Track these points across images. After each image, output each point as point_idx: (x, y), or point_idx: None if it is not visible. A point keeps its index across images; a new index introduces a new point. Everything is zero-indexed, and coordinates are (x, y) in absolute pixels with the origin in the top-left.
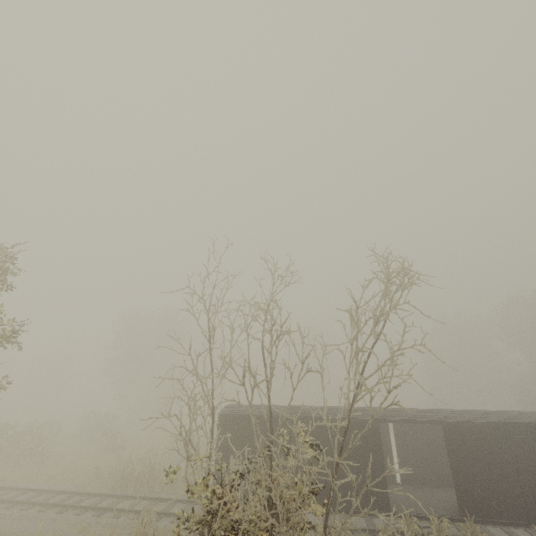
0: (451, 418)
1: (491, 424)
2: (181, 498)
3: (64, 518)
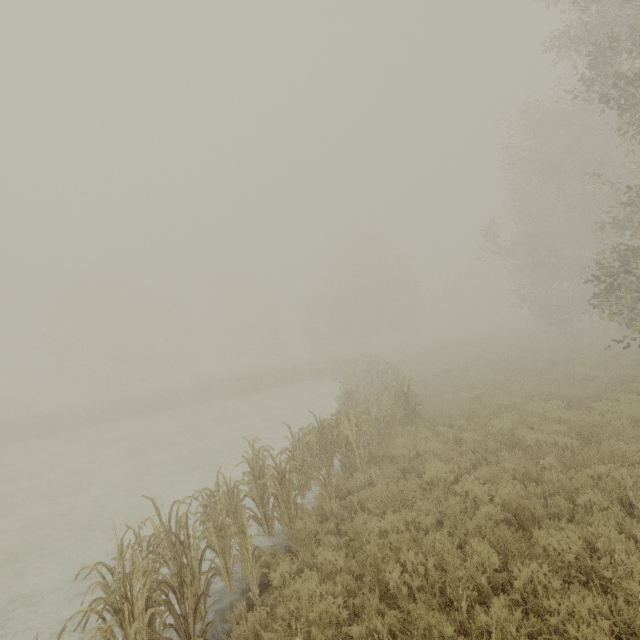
0: None
1: None
2: None
3: None
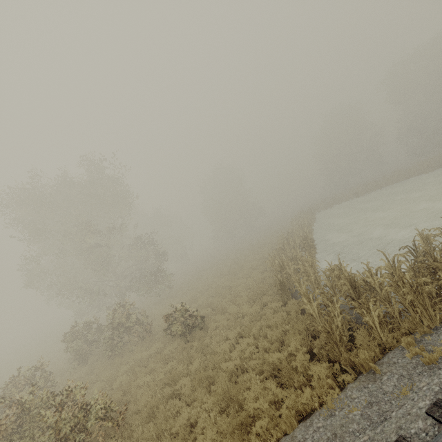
0: None
1: None
2: None
3: None
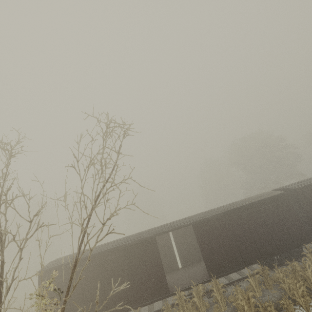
0: (197, 219)
1: (217, 215)
2: None
3: None
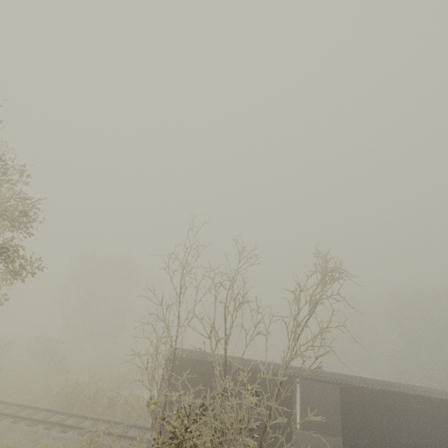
0: (347, 381)
1: (375, 389)
2: (120, 421)
3: (19, 428)
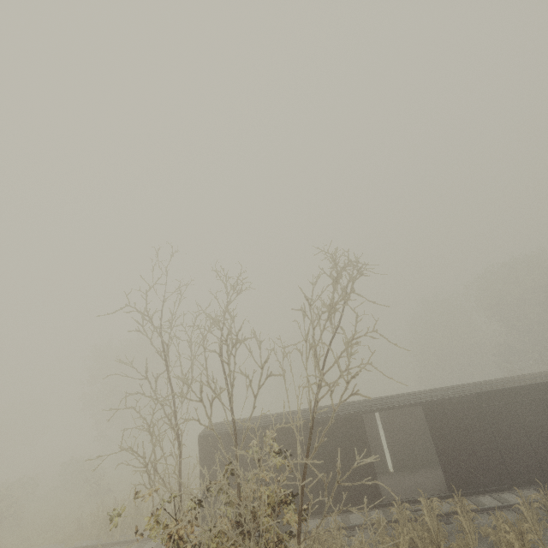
0: (430, 397)
1: (466, 396)
2: None
3: None
